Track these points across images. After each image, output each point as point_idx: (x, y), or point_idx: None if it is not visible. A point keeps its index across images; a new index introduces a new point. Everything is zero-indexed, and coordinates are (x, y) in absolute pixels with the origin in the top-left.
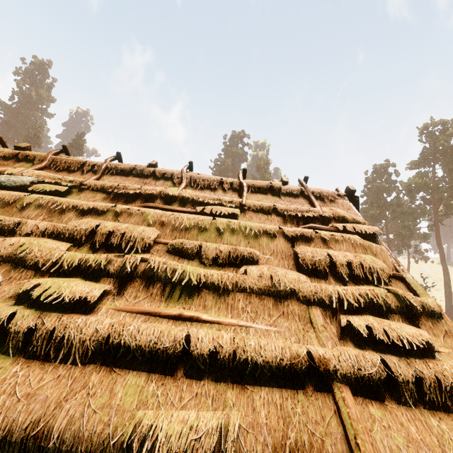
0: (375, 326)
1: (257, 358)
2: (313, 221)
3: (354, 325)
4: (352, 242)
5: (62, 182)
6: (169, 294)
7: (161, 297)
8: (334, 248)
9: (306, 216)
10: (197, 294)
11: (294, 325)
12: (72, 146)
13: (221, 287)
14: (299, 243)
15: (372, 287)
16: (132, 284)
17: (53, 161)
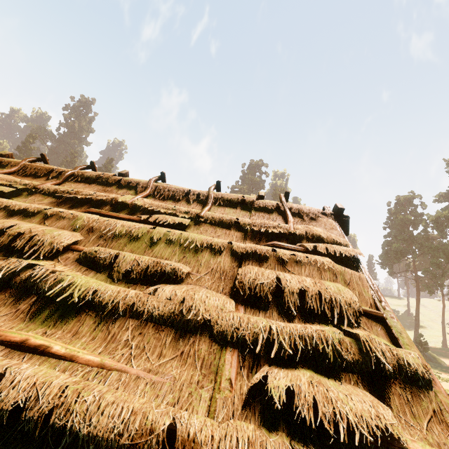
0: (302, 391)
1: (80, 427)
2: (281, 238)
3: (269, 386)
4: (317, 265)
5: (16, 184)
6: (39, 312)
7: (27, 315)
8: (292, 271)
9: (272, 233)
10: (76, 316)
11: (187, 374)
12: (101, 170)
13: (112, 309)
14: (248, 262)
15: (330, 327)
16: (2, 296)
17: (24, 167)
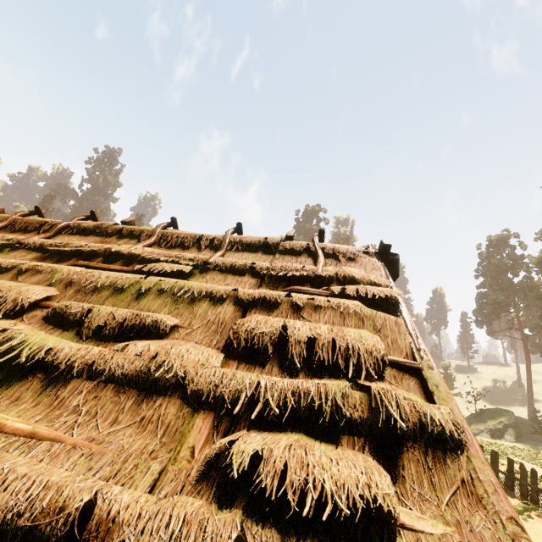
0: (273, 456)
1: None
2: (305, 283)
3: (231, 451)
4: (340, 309)
5: None
6: None
7: None
8: (307, 319)
9: (295, 277)
10: (22, 379)
11: (141, 443)
12: None
13: (67, 370)
14: (254, 311)
15: (342, 381)
16: None
17: (13, 222)
